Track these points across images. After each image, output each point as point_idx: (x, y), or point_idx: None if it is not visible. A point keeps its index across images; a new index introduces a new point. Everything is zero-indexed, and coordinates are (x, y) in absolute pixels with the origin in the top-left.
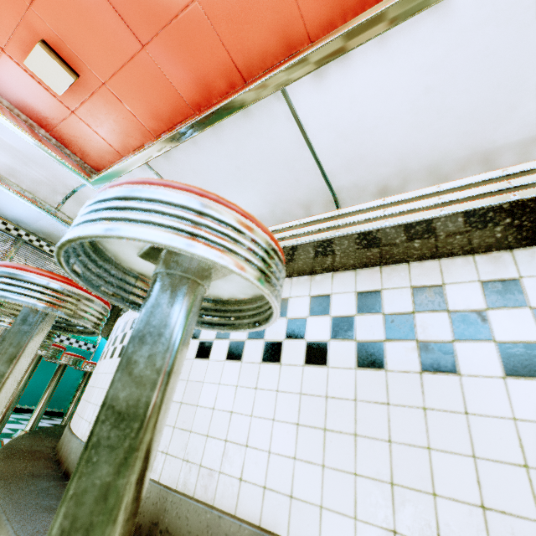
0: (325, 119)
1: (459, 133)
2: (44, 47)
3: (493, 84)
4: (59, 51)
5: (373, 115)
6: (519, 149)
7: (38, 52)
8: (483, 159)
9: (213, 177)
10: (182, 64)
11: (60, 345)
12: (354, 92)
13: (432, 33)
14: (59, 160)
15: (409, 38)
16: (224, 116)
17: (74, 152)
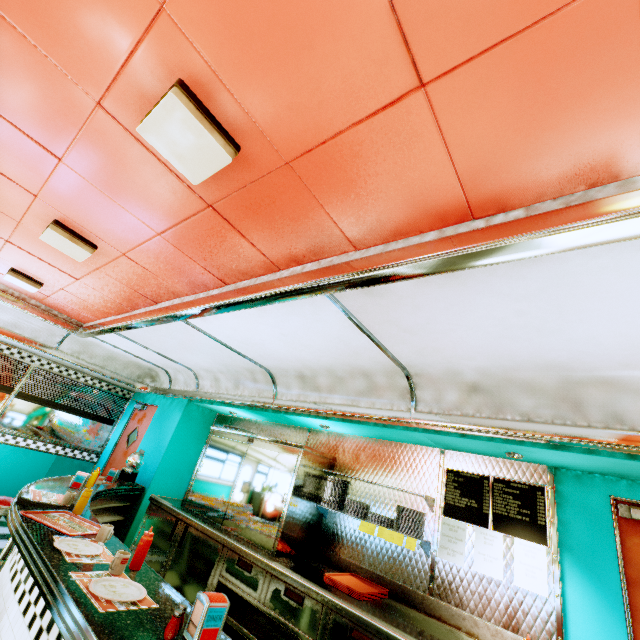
0: (223, 334)
1: (330, 357)
2: (13, 273)
3: (328, 340)
4: (26, 273)
5: (255, 338)
6: (385, 373)
7: (10, 276)
8: (363, 373)
9: (167, 344)
10: (108, 290)
11: None
12: (231, 326)
13: (258, 313)
14: (47, 322)
15: (246, 312)
16: (145, 325)
17: (61, 312)
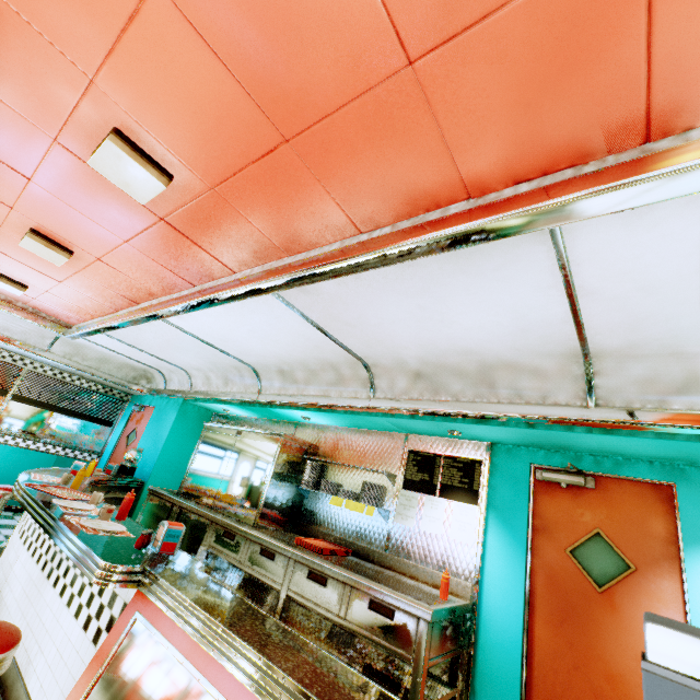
0: (201, 332)
1: (299, 351)
2: None
3: (291, 335)
4: (10, 276)
5: (231, 335)
6: (349, 365)
7: None
8: (331, 366)
9: (155, 344)
10: (91, 292)
11: None
12: (207, 324)
13: (225, 311)
14: (36, 324)
15: (215, 311)
16: (129, 325)
17: (49, 314)
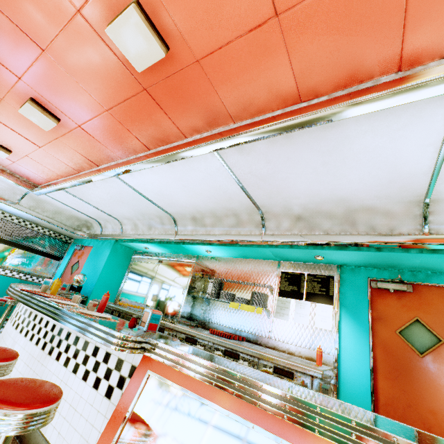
0: (144, 187)
1: (214, 202)
2: None
3: (213, 189)
4: None
5: (166, 190)
6: (247, 213)
7: None
8: (234, 213)
9: (102, 199)
10: (63, 156)
11: (3, 300)
12: (150, 181)
13: (170, 169)
14: (12, 182)
15: (161, 169)
16: (89, 181)
17: (22, 176)
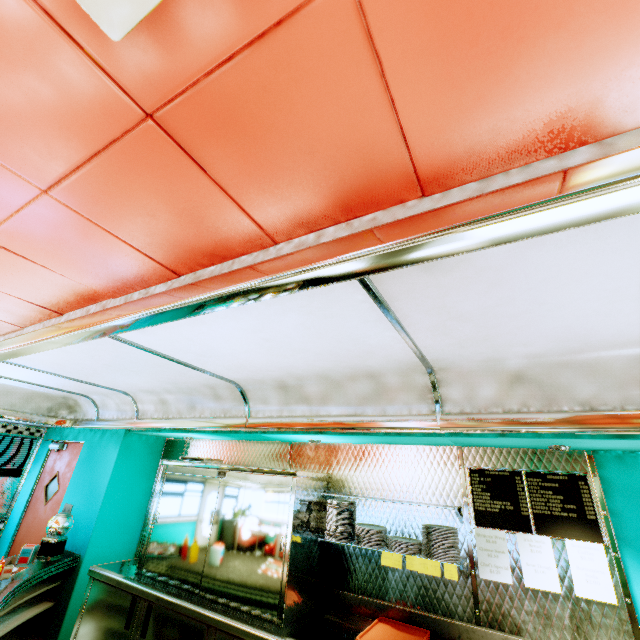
0: (172, 347)
1: (328, 360)
2: None
3: (333, 340)
4: None
5: (223, 347)
6: (399, 372)
7: None
8: (369, 374)
9: (85, 368)
10: None
11: None
12: (187, 336)
13: (233, 313)
14: None
15: (212, 315)
16: (46, 348)
17: None
